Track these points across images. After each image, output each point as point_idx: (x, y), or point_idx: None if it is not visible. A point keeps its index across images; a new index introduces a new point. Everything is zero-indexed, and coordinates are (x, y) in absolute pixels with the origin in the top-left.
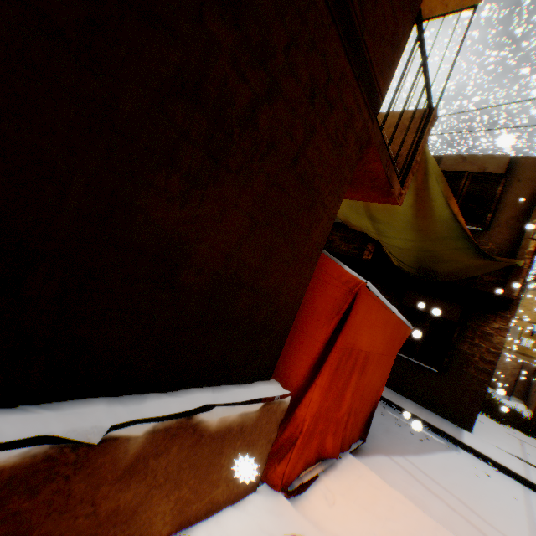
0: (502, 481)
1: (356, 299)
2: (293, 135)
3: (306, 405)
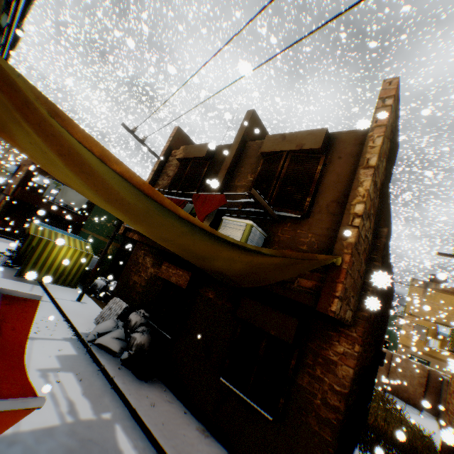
0: None
1: None
2: None
3: None
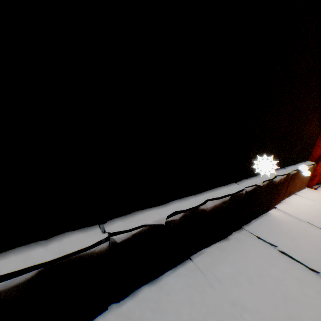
0: None
1: None
2: None
3: (318, 165)
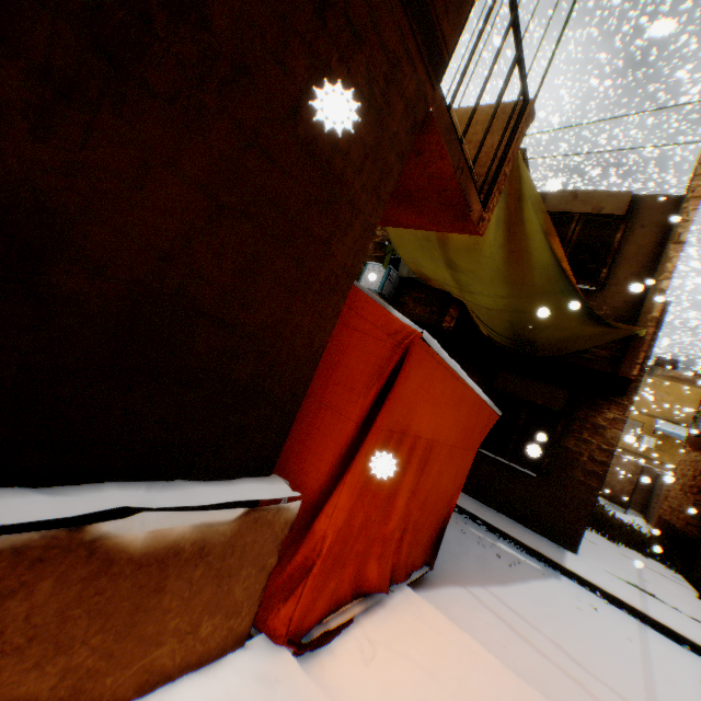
0: (613, 616)
1: (406, 357)
2: (287, 66)
3: (329, 515)
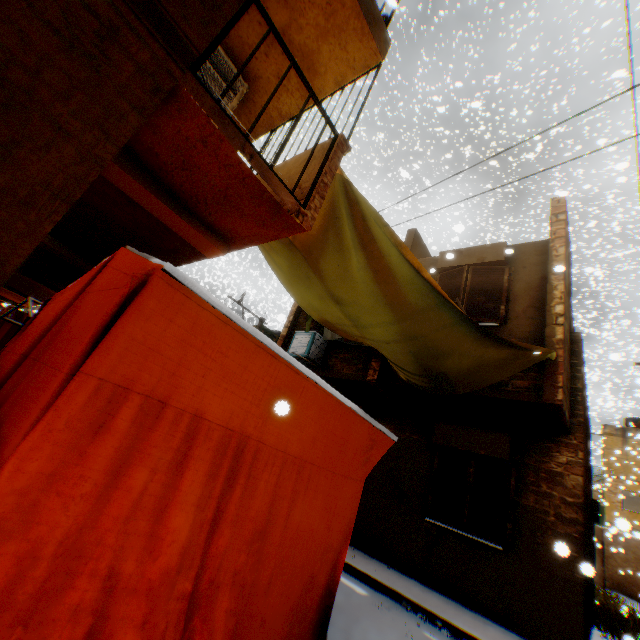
0: None
1: (142, 290)
2: None
3: None
